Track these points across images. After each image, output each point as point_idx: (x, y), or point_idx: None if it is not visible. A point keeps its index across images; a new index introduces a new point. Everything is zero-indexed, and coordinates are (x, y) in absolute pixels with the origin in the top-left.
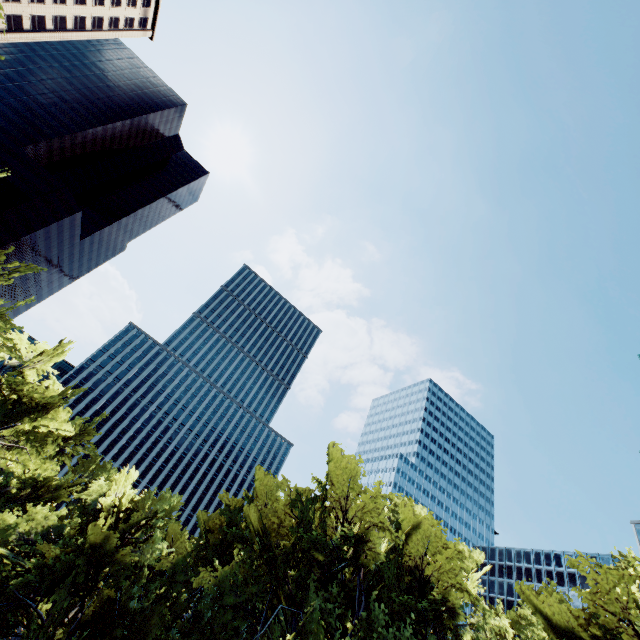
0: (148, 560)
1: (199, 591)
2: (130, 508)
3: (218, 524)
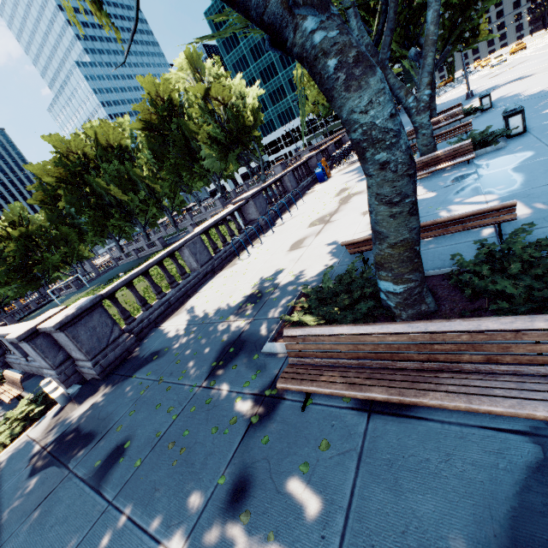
0: (40, 223)
1: (65, 215)
2: (9, 223)
3: (42, 197)
